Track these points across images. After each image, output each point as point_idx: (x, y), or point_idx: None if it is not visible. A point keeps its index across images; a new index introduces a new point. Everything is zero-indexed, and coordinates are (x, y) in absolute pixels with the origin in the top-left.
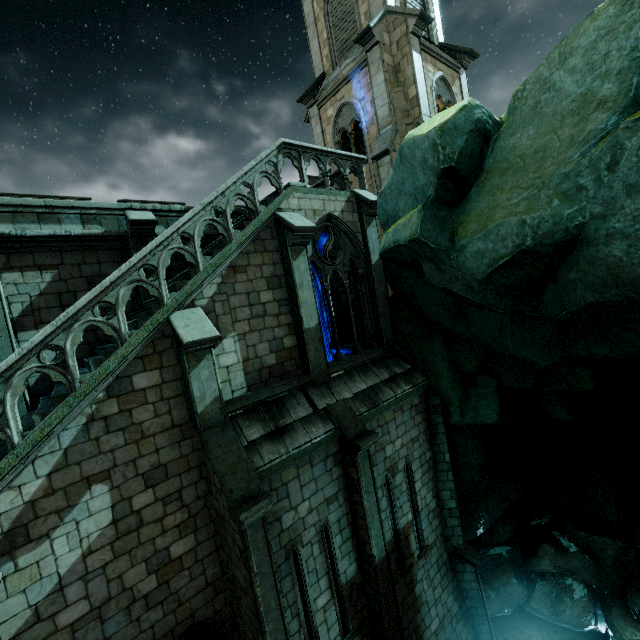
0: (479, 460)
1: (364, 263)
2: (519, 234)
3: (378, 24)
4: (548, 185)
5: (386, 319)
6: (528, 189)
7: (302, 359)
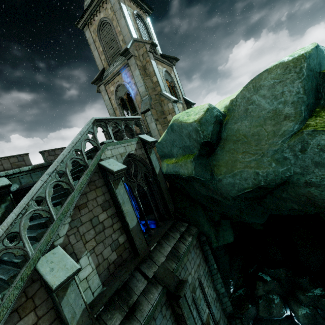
0: (227, 259)
1: (152, 174)
2: (255, 179)
3: (131, 46)
4: (267, 155)
5: (170, 201)
6: (255, 155)
7: (132, 247)
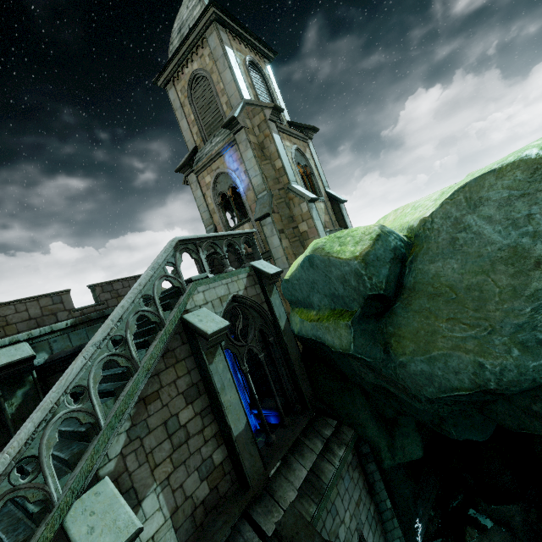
0: (411, 487)
1: (273, 329)
2: (478, 375)
3: (240, 113)
4: (500, 331)
5: (304, 379)
6: (474, 328)
7: (236, 470)
